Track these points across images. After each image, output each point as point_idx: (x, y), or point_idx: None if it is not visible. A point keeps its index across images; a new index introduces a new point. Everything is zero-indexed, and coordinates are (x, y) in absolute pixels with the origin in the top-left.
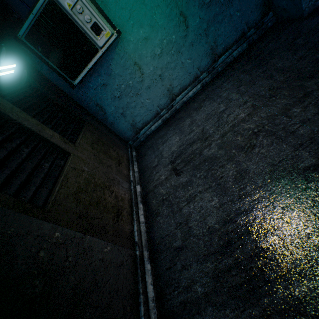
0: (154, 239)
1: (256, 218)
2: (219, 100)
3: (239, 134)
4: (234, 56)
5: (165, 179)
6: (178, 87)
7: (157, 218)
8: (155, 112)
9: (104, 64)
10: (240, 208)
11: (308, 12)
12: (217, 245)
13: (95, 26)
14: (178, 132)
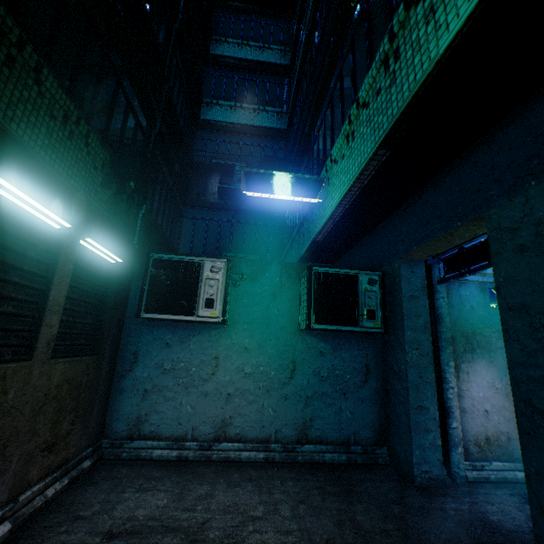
0: None
1: None
2: (264, 497)
3: None
4: (326, 458)
5: None
6: (237, 429)
7: None
8: (183, 433)
9: (189, 329)
10: None
11: (421, 484)
12: None
13: (211, 301)
14: (176, 493)
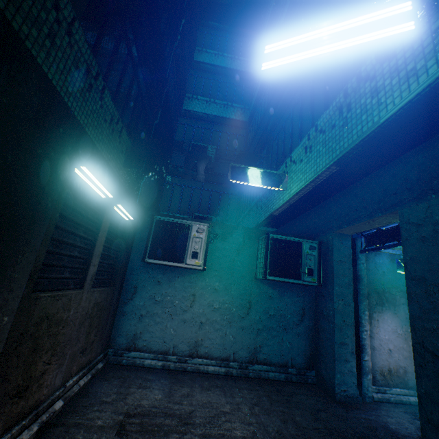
0: None
1: None
2: (229, 399)
3: None
4: (270, 375)
5: (99, 426)
6: (206, 349)
7: None
8: (166, 349)
9: (175, 272)
10: None
11: (340, 399)
12: None
13: (196, 253)
14: (166, 391)
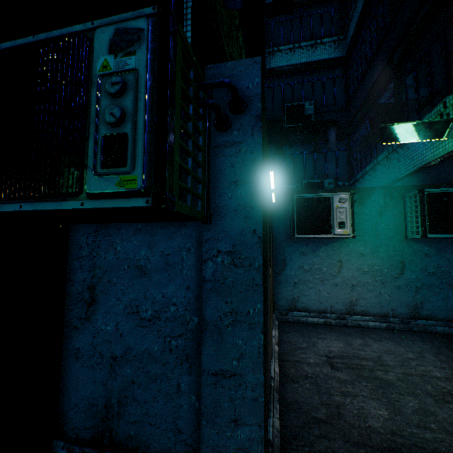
0: (285, 396)
1: (439, 450)
2: (407, 348)
3: (429, 384)
4: (437, 329)
5: (314, 363)
6: (362, 307)
7: (294, 383)
8: (323, 309)
9: (317, 243)
10: (418, 433)
11: None
12: (377, 443)
13: (342, 223)
14: (343, 341)
